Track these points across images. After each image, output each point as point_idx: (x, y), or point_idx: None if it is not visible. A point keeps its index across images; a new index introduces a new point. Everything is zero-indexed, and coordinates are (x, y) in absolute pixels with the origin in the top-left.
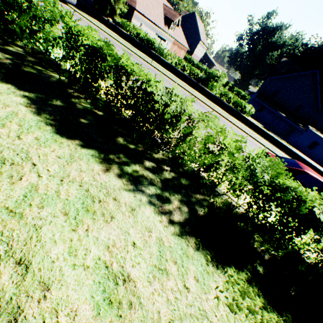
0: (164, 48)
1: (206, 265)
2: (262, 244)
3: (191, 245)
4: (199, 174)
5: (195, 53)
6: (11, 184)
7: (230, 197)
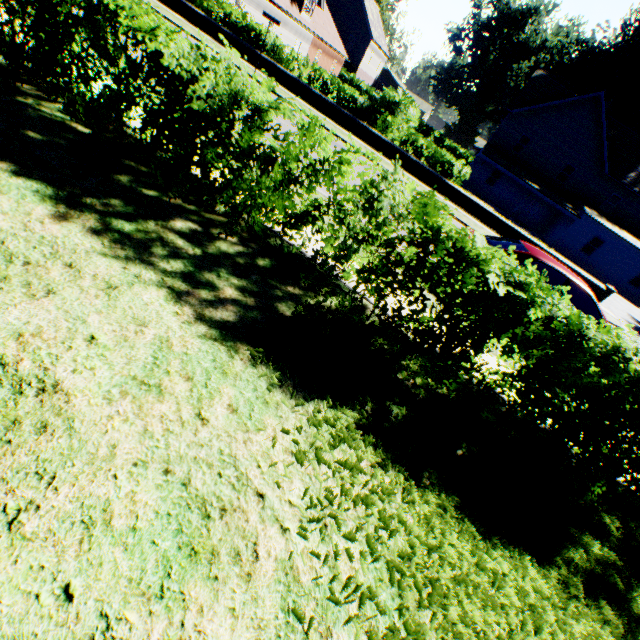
0: (283, 45)
1: (267, 392)
2: (417, 375)
3: (240, 357)
4: (304, 255)
5: (363, 67)
6: None
7: (368, 298)
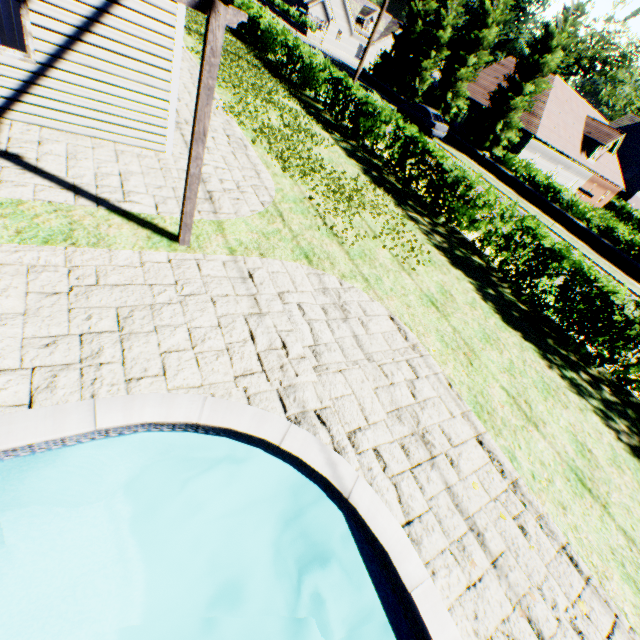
0: (578, 200)
1: None
2: None
3: None
4: None
5: (638, 195)
6: (499, 354)
7: None
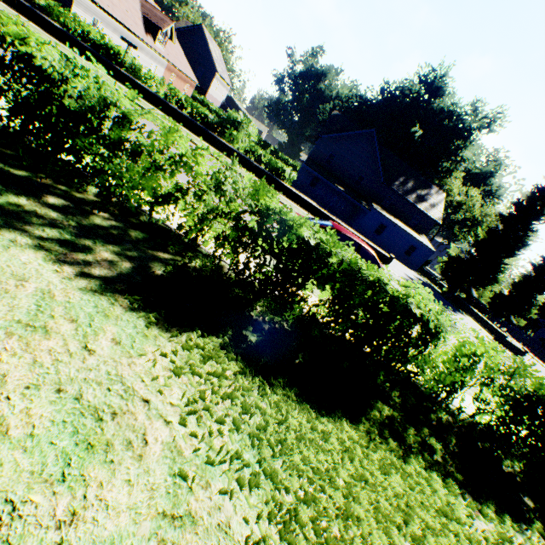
0: (141, 65)
1: (146, 328)
2: (266, 312)
3: (120, 304)
4: (171, 229)
5: (211, 92)
6: None
7: (226, 261)
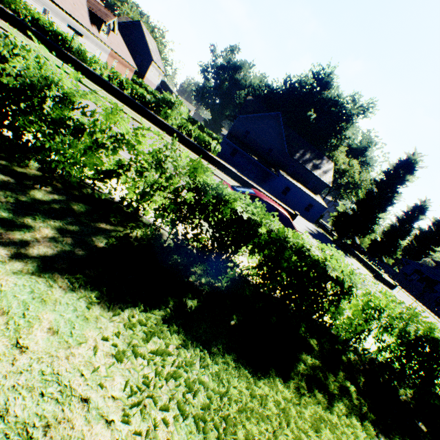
0: (87, 51)
1: (87, 310)
2: (202, 276)
3: (60, 285)
4: (113, 200)
5: (148, 77)
6: None
7: (165, 228)
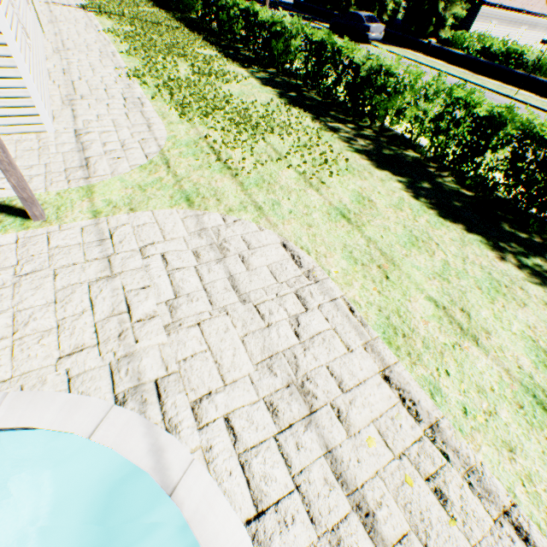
0: (546, 56)
1: None
2: None
3: None
4: None
5: None
6: (429, 257)
7: None
